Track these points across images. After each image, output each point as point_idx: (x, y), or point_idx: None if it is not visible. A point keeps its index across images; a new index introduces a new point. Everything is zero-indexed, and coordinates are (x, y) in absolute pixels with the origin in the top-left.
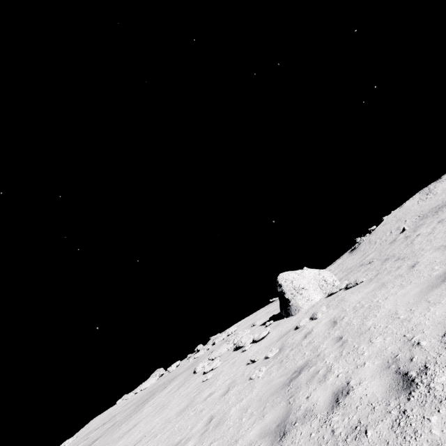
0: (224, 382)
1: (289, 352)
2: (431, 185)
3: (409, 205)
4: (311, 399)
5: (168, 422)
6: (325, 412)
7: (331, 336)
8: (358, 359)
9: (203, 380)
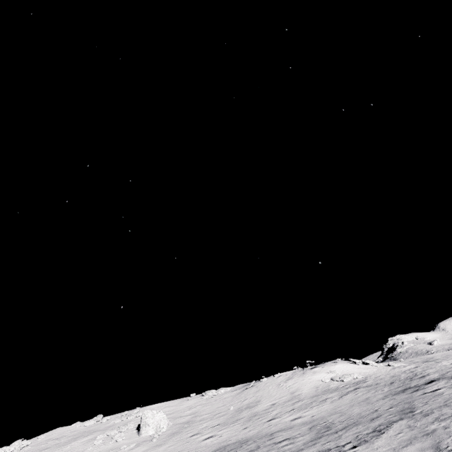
0: None
1: None
2: (303, 370)
3: (276, 381)
4: None
5: None
6: None
7: None
8: None
9: (87, 449)
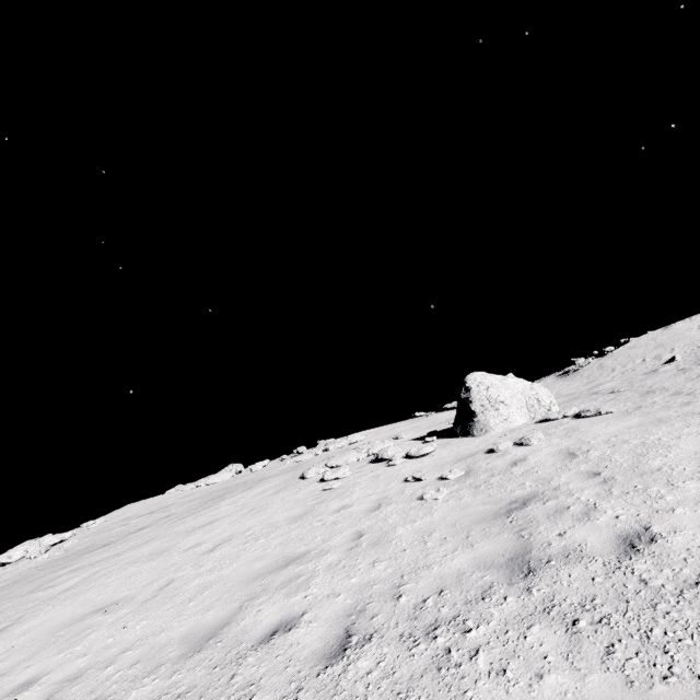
0: (366, 496)
1: (488, 478)
2: None
3: (682, 329)
4: (571, 538)
5: (274, 527)
6: (611, 556)
7: (573, 470)
8: (655, 503)
9: (325, 489)
